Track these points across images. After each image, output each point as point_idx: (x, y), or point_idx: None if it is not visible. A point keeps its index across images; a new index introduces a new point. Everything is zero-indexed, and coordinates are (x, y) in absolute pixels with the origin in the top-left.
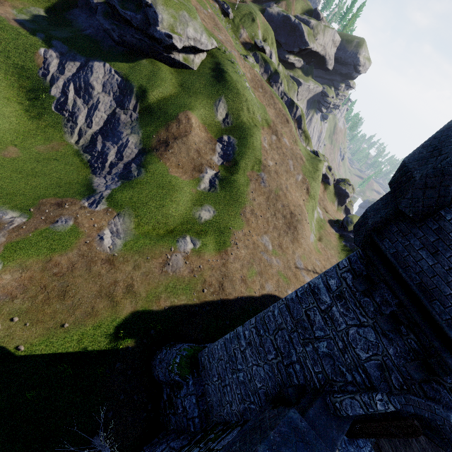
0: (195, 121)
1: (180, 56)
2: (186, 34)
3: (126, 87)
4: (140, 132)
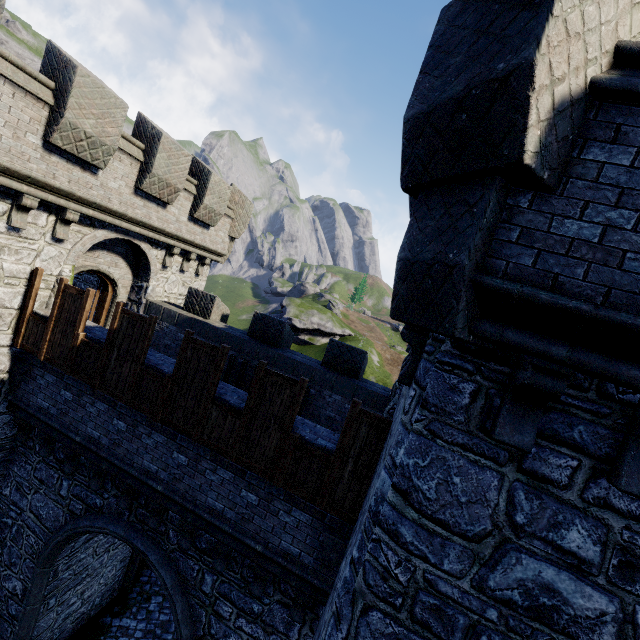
0: None
1: (306, 337)
2: (310, 320)
3: None
4: None
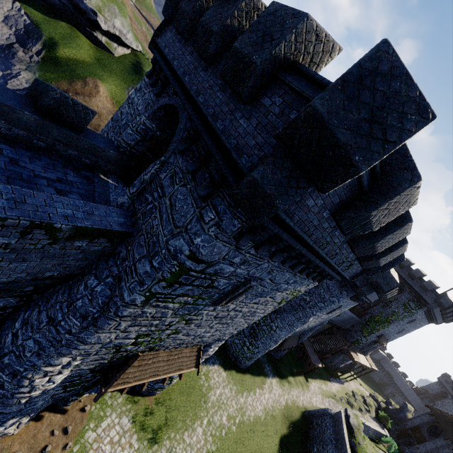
0: (103, 91)
1: (103, 38)
2: (112, 22)
3: (34, 32)
4: (38, 73)
